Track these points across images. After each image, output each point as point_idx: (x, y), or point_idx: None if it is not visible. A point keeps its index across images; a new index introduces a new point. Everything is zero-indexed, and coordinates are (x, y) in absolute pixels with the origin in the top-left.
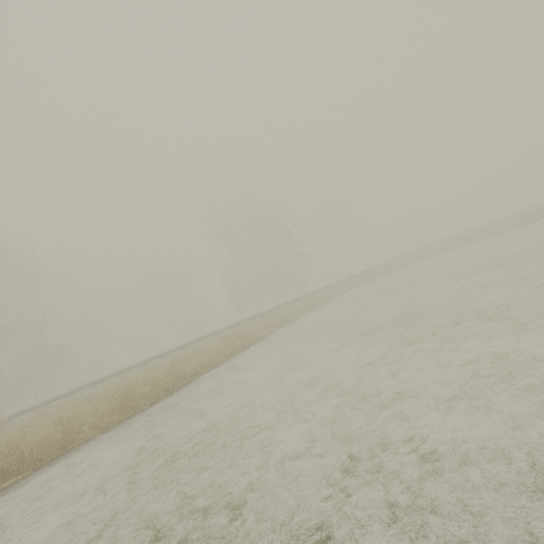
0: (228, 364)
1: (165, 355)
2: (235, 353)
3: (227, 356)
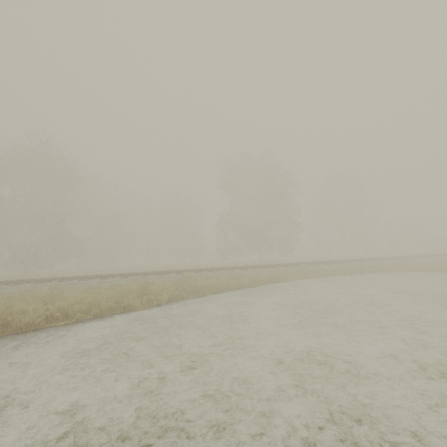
0: (71, 328)
1: (105, 278)
2: (112, 312)
3: (94, 314)
